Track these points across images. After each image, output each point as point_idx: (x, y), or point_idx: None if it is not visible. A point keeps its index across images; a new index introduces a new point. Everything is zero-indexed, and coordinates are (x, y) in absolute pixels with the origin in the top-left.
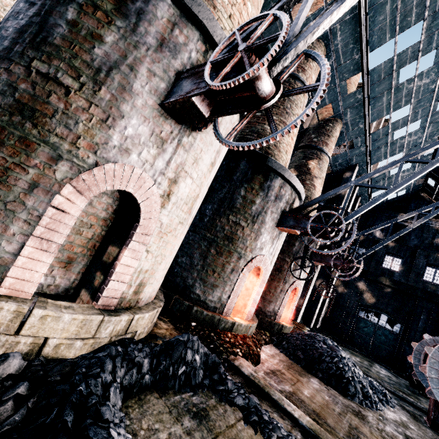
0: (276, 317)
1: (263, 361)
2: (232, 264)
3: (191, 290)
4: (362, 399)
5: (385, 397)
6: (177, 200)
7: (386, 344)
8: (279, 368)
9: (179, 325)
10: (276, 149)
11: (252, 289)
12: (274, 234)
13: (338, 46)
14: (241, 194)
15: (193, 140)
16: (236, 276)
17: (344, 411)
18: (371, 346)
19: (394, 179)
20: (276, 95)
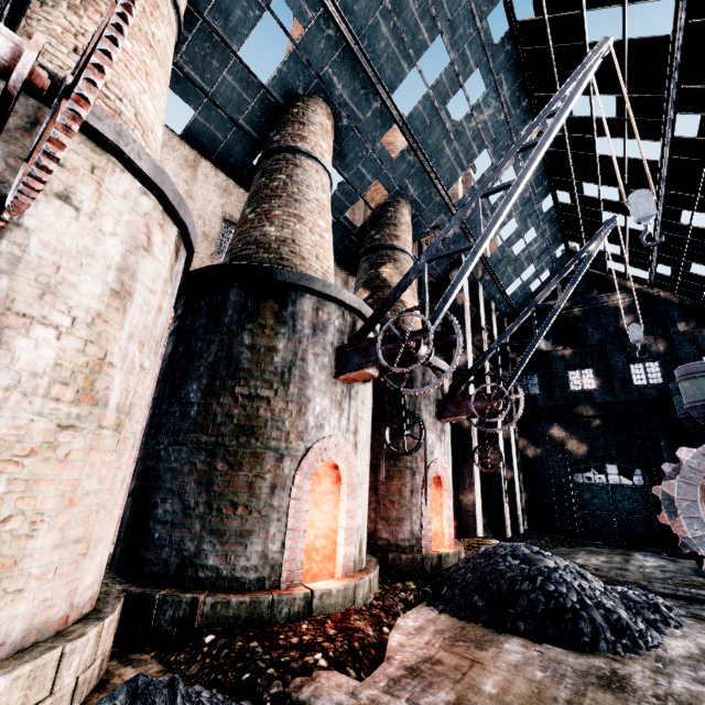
0: (421, 544)
1: (393, 653)
2: (268, 476)
3: (197, 564)
4: (614, 640)
5: (658, 613)
6: (18, 379)
7: (636, 512)
8: (430, 653)
9: (175, 657)
10: (296, 257)
11: (337, 511)
12: (337, 393)
13: (344, 98)
14: (246, 343)
15: (20, 250)
16: (286, 495)
17: (580, 691)
18: (617, 526)
19: (523, 259)
20: (24, 52)
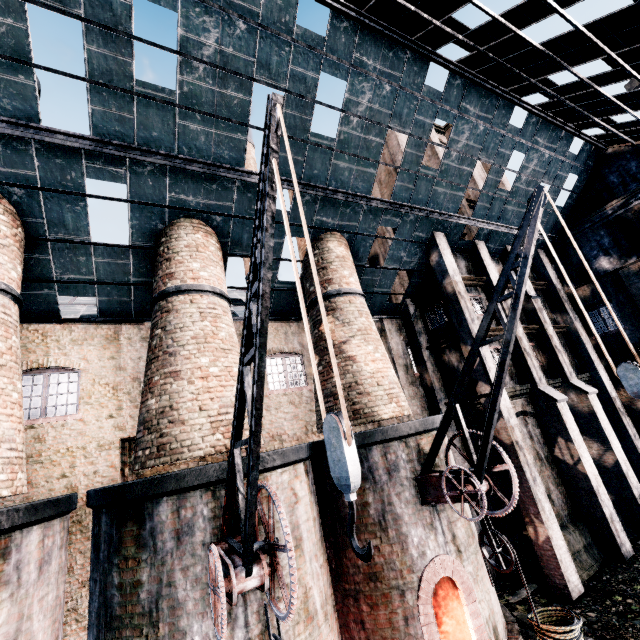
0: None
1: None
2: None
3: None
4: None
5: None
6: None
7: None
8: None
9: None
10: (176, 425)
11: None
12: None
13: (202, 202)
14: (116, 582)
15: None
16: None
17: None
18: None
19: (524, 187)
20: None
